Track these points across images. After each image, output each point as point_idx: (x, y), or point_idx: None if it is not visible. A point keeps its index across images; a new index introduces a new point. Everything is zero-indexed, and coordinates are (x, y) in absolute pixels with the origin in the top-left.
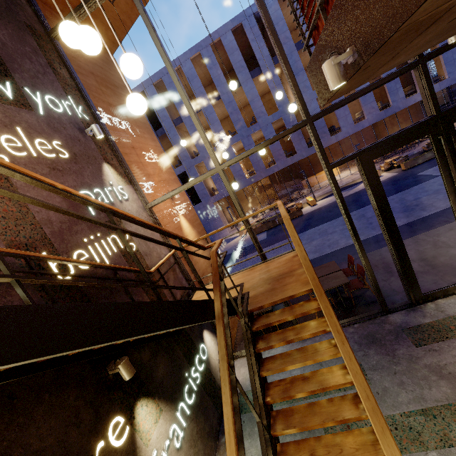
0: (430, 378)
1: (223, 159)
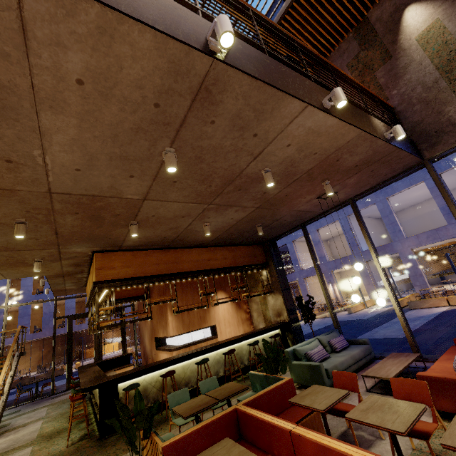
0: (46, 403)
1: (17, 311)
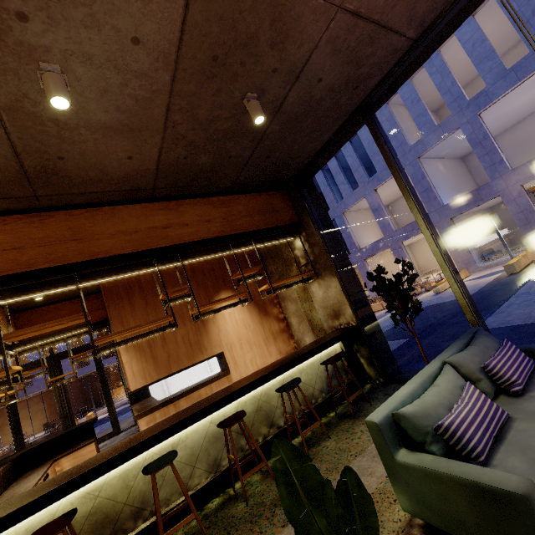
0: None
1: None
